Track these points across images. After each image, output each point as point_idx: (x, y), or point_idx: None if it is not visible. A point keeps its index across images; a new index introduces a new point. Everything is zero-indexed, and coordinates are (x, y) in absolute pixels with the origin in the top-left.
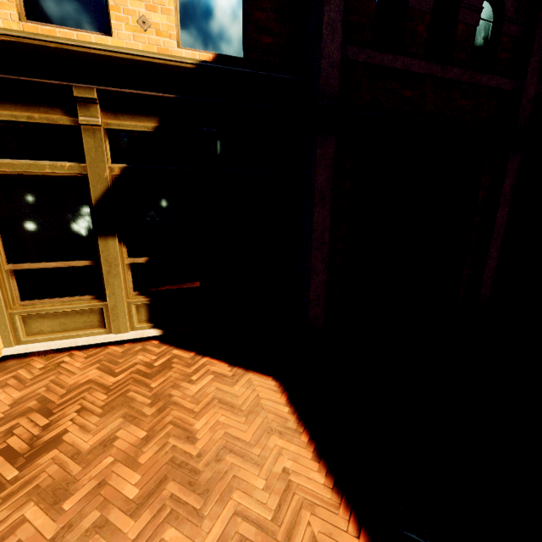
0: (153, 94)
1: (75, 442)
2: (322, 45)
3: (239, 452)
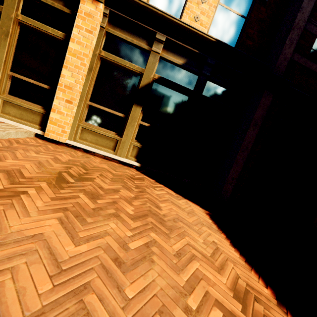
0: (189, 48)
1: (100, 184)
2: (283, 48)
3: (186, 224)
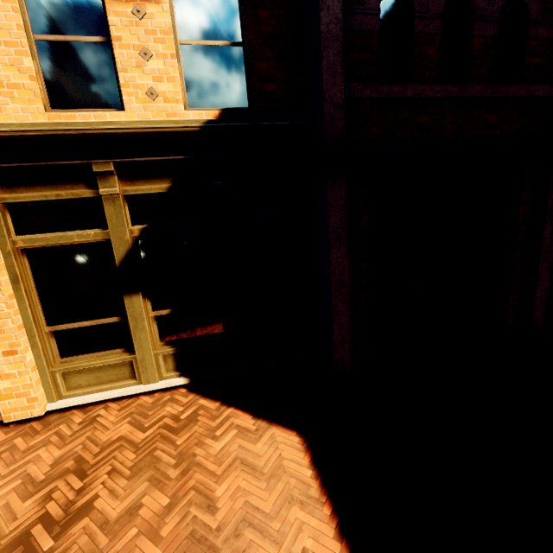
0: (164, 158)
1: (105, 509)
2: (323, 89)
3: (258, 526)
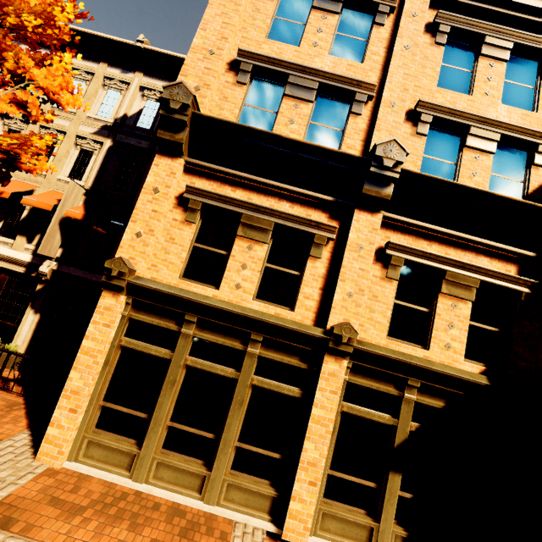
0: (451, 390)
1: None
2: None
3: None
